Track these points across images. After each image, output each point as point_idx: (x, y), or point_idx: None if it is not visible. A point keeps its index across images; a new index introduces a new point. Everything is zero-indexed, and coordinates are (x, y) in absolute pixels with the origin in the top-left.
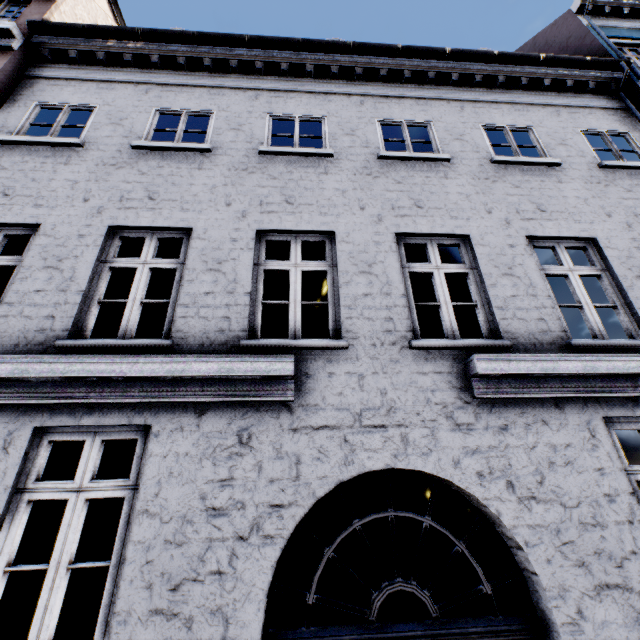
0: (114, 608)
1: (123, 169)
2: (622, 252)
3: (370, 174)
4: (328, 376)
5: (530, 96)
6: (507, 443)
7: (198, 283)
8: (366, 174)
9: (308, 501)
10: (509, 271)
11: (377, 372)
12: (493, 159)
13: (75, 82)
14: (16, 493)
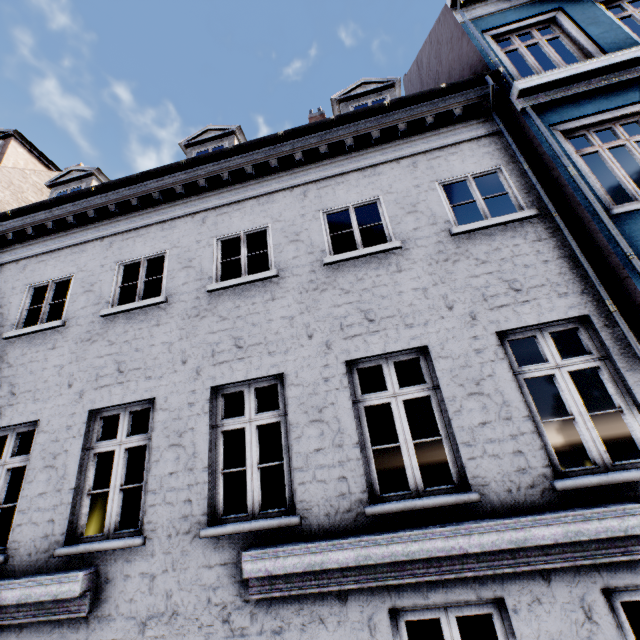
0: None
1: None
2: (457, 360)
3: (198, 315)
4: (124, 579)
5: (383, 151)
6: None
7: (35, 484)
8: (194, 316)
9: None
10: (318, 416)
11: (168, 570)
12: (323, 262)
13: None
14: None
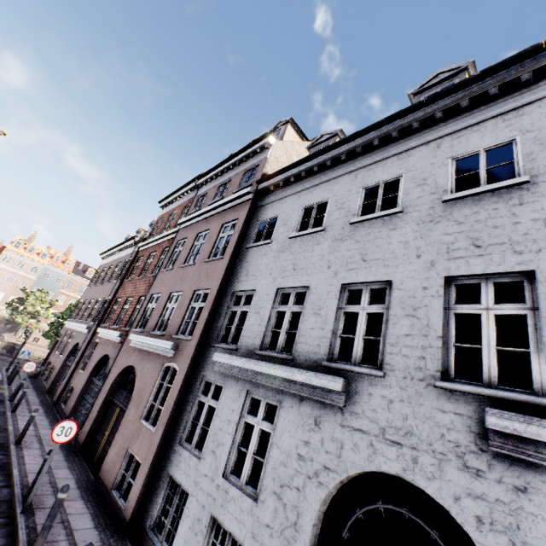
0: (262, 481)
1: (285, 253)
2: None
3: (432, 220)
4: (368, 395)
5: None
6: (520, 505)
7: (308, 322)
8: (428, 221)
9: (343, 473)
10: None
11: (403, 400)
12: None
13: (272, 203)
14: (242, 416)
